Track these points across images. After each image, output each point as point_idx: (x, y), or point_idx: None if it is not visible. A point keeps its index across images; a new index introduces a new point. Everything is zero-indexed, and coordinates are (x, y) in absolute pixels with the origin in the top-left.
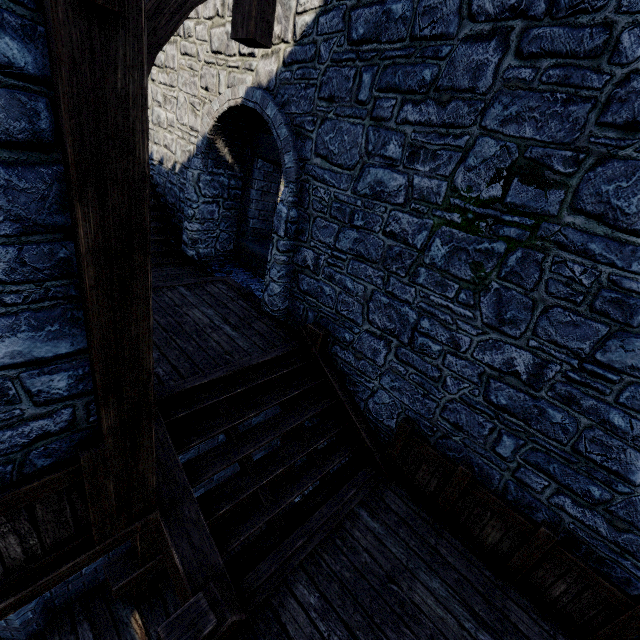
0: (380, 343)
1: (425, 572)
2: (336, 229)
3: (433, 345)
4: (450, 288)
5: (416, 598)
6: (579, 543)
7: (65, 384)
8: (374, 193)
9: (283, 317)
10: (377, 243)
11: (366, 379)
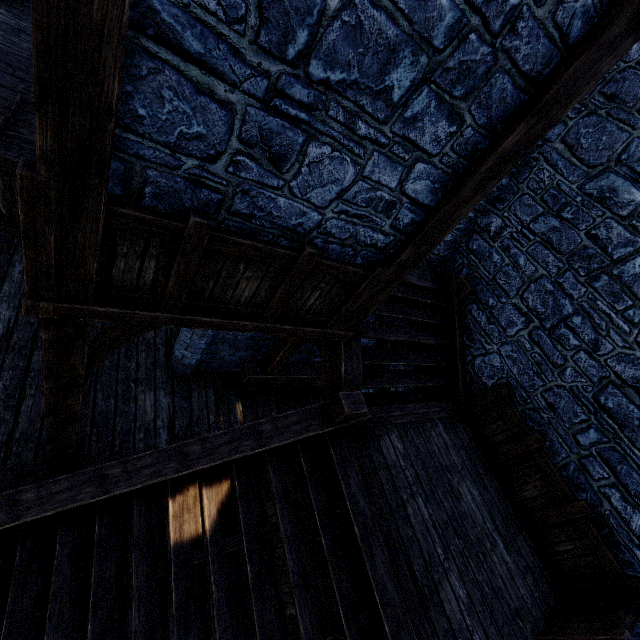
0: (520, 318)
1: (470, 482)
2: (539, 211)
3: (573, 339)
4: (622, 302)
5: (461, 490)
6: (605, 526)
7: (407, 222)
8: (600, 197)
9: (436, 262)
10: (574, 239)
11: (487, 340)
